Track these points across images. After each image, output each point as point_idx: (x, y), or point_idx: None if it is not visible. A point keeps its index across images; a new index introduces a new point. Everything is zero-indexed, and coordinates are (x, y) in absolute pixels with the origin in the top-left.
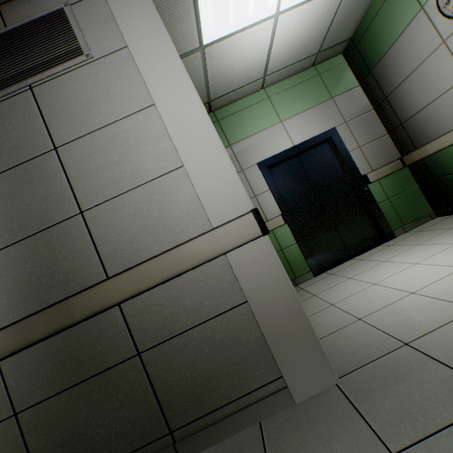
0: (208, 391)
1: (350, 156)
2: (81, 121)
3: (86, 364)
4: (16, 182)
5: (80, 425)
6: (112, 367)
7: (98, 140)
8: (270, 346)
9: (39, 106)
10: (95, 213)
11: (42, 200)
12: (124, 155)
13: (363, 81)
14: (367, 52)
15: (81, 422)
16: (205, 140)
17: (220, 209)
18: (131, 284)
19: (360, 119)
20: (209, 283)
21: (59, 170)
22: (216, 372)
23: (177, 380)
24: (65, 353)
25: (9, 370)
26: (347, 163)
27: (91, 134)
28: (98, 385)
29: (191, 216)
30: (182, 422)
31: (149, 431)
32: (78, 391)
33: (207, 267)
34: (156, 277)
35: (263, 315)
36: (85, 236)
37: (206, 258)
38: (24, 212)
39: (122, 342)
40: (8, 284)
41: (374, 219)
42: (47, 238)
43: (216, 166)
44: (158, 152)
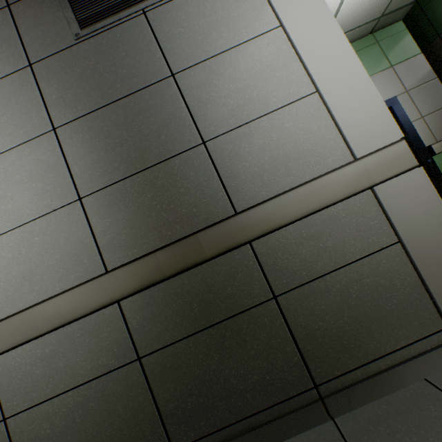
0: (357, 341)
1: (412, 126)
2: (200, 46)
3: (215, 306)
4: (131, 111)
5: (211, 373)
6: (245, 311)
7: (219, 65)
8: (432, 292)
9: (153, 31)
10: (219, 143)
11: (160, 130)
12: (249, 81)
13: (427, 47)
14: (437, 13)
15: (212, 371)
16: (343, 62)
17: (364, 137)
18: (267, 219)
19: (422, 88)
20: (352, 221)
21: (177, 98)
22: (365, 321)
23: (320, 328)
24: (191, 294)
25: (130, 311)
26: (409, 133)
27: (211, 59)
28: (230, 330)
29: (328, 147)
30: (328, 375)
31: (290, 384)
32: (207, 336)
33: (350, 203)
34: (295, 211)
35: (422, 256)
36: (209, 168)
37: (352, 191)
38: (141, 143)
39: (254, 284)
40: (126, 218)
41: (439, 192)
42: (166, 170)
43: (357, 90)
44: (287, 77)
